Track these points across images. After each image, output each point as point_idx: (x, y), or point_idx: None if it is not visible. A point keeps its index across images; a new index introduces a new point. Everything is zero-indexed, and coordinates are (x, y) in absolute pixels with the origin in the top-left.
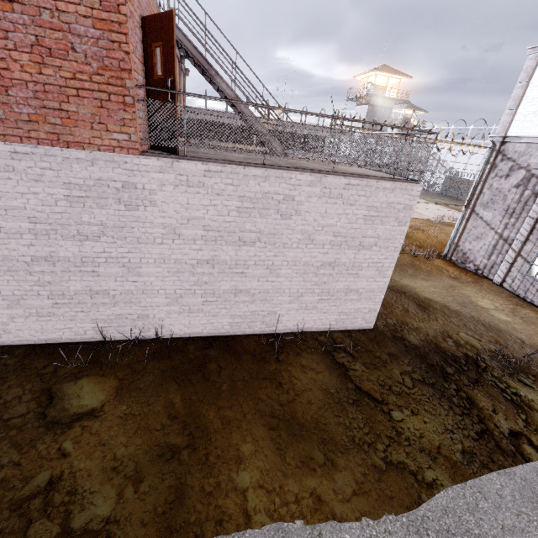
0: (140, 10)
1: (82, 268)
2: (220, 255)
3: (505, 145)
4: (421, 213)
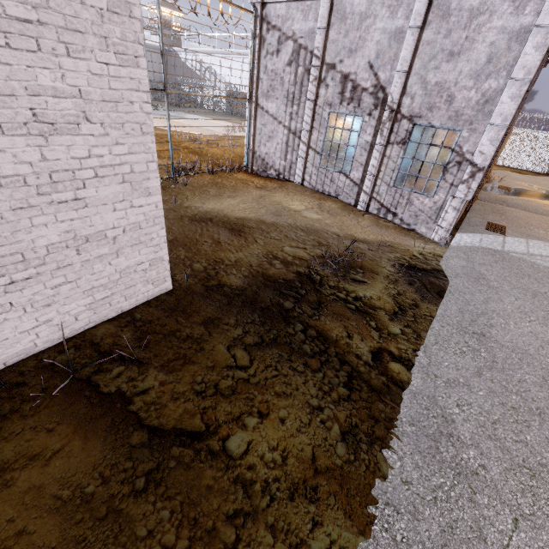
0: None
1: None
2: None
3: (266, 8)
4: (213, 131)
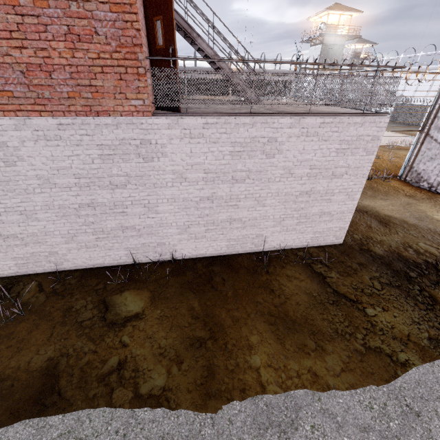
0: None
1: (115, 210)
2: (218, 192)
3: None
4: None
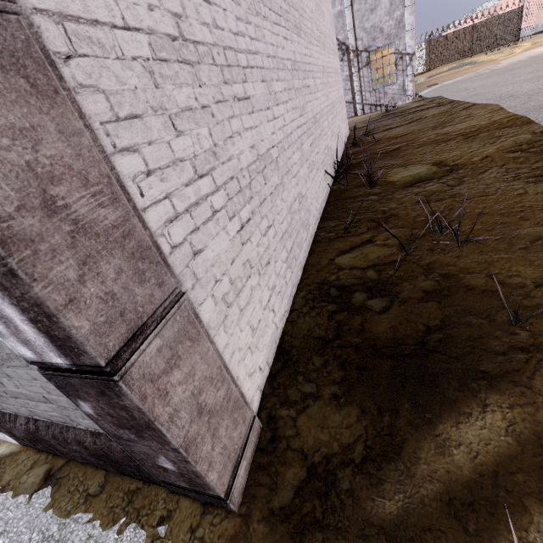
0: None
1: (305, 82)
2: (323, 61)
3: None
4: None
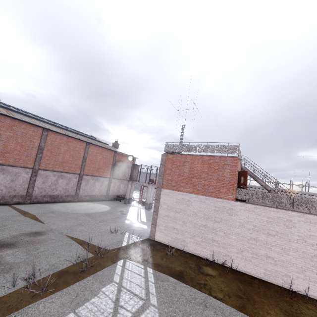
0: (238, 170)
1: (212, 231)
2: (259, 237)
3: None
4: None
